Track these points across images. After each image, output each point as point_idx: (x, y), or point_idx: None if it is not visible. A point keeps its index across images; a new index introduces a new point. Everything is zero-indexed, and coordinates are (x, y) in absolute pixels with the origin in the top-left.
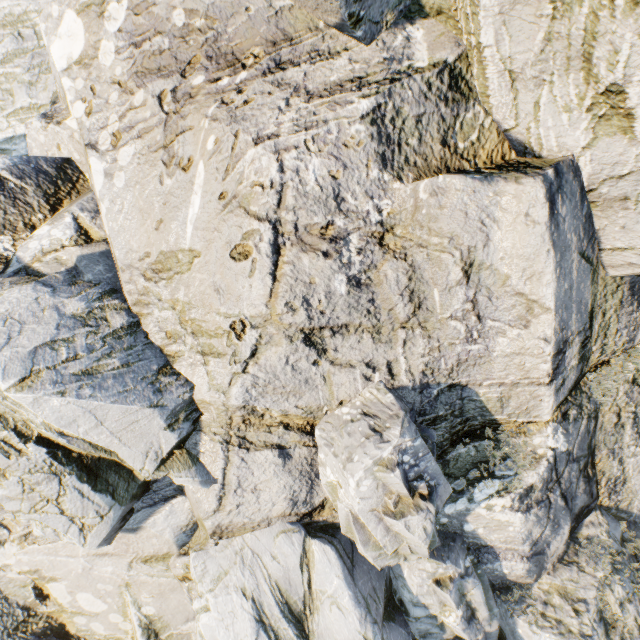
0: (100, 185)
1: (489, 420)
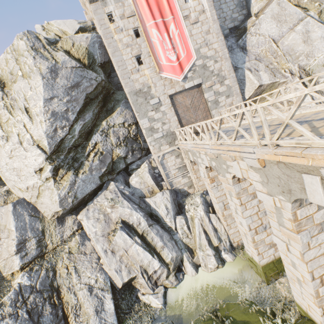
0: None
1: (2, 277)
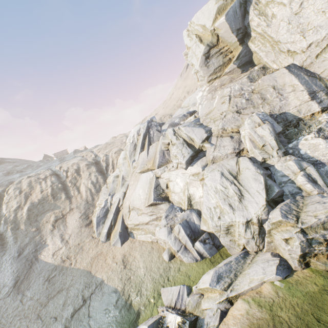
0: (200, 108)
1: (298, 119)
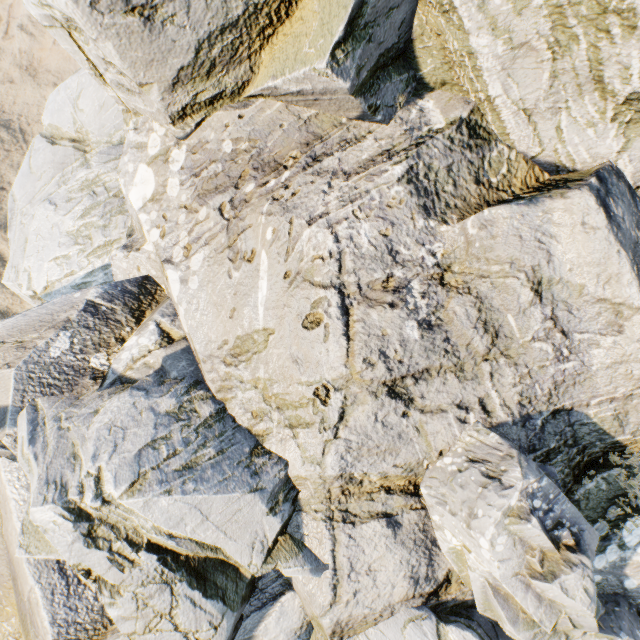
0: (177, 291)
1: (610, 444)
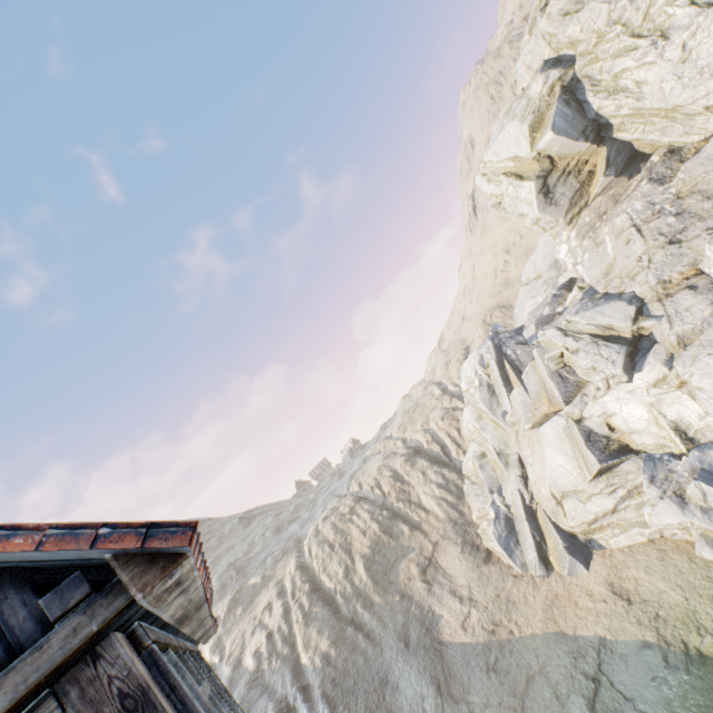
0: (581, 271)
1: None
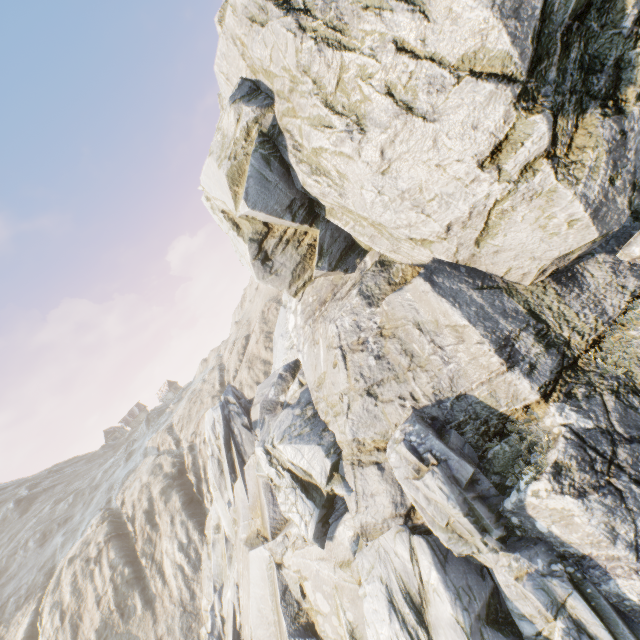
0: (302, 362)
1: (499, 415)
